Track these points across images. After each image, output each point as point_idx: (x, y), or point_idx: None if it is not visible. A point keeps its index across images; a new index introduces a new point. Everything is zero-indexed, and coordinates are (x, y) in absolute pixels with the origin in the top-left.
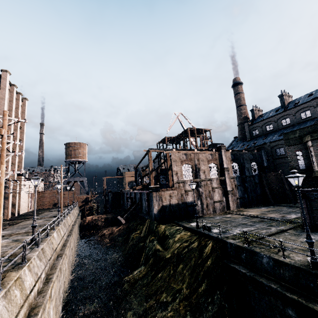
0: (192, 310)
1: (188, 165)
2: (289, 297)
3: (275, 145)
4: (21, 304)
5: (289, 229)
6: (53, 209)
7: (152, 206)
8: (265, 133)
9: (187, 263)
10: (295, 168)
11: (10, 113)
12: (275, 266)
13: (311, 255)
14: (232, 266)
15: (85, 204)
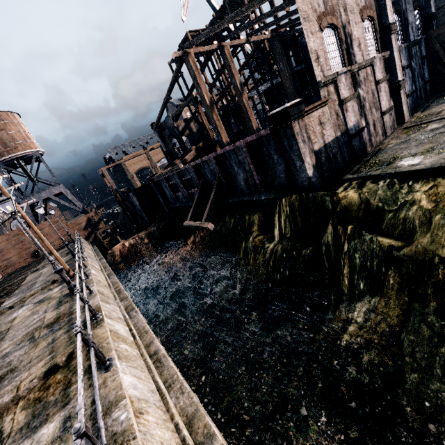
0: None
1: (329, 29)
2: None
3: None
4: None
5: None
6: (39, 264)
7: (294, 163)
8: None
9: None
10: None
11: None
12: None
13: None
14: None
15: (93, 230)
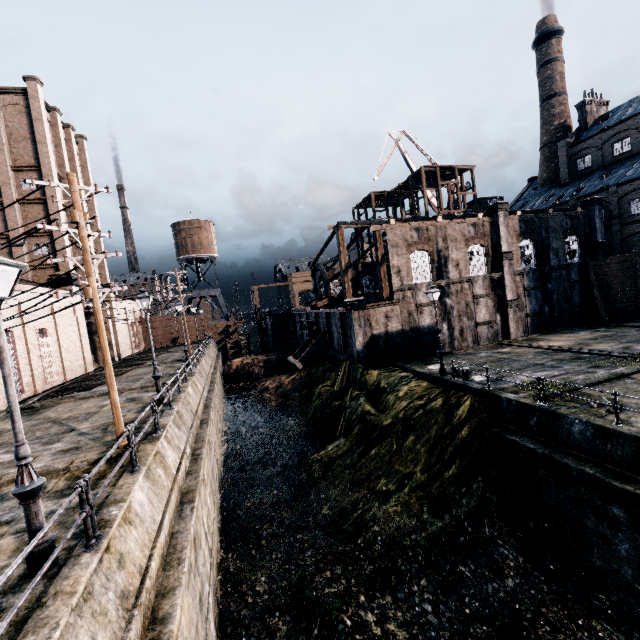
0: (431, 504)
1: (422, 252)
2: (619, 488)
3: (629, 192)
4: (169, 487)
5: (638, 372)
6: (174, 349)
7: (352, 338)
8: (607, 164)
9: (422, 434)
10: None
11: (62, 171)
12: (595, 438)
13: None
14: (509, 438)
15: (226, 338)
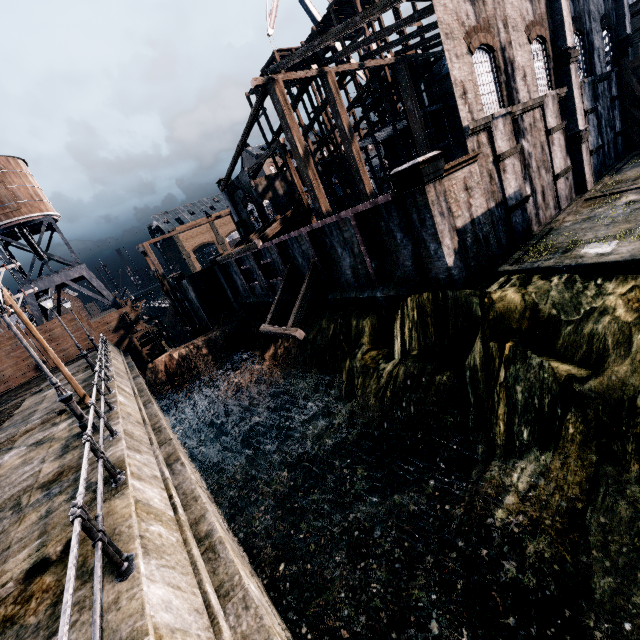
0: None
1: (482, 52)
2: None
3: None
4: None
5: None
6: (44, 382)
7: (427, 246)
8: None
9: None
10: None
11: None
12: None
13: None
14: None
15: (128, 333)
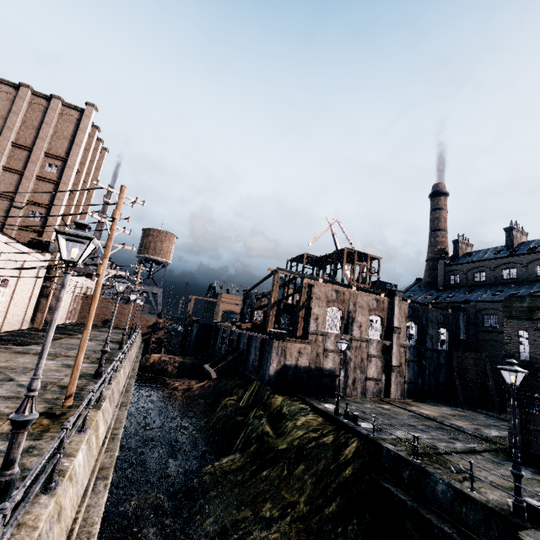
0: (308, 539)
1: (337, 309)
2: None
3: (483, 308)
4: (95, 456)
5: (485, 451)
6: (104, 329)
7: (268, 362)
8: (470, 285)
9: (311, 465)
10: (512, 356)
11: (81, 167)
12: (454, 500)
13: (515, 494)
14: (385, 486)
15: (152, 332)
